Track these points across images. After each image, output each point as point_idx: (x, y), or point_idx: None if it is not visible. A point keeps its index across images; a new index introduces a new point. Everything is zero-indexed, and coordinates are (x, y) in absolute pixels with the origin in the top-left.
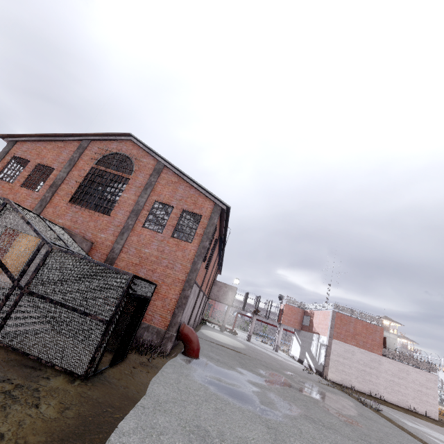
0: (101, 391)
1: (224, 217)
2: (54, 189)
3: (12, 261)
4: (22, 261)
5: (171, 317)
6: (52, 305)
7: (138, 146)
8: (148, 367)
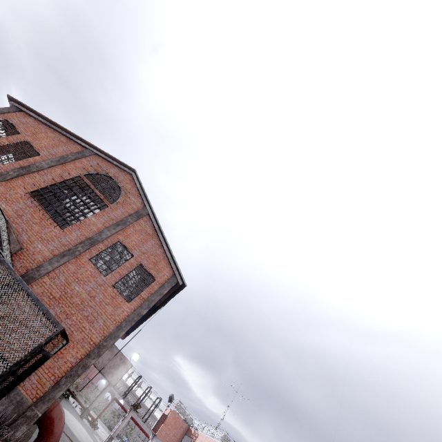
0: None
1: (174, 290)
2: (23, 172)
3: None
4: None
5: (51, 387)
6: None
7: (135, 183)
8: None
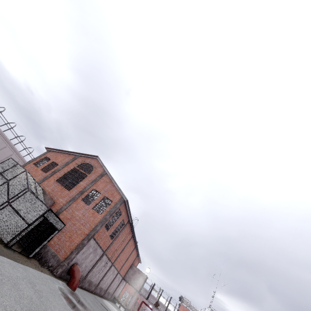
0: (8, 251)
1: (126, 206)
2: (53, 173)
3: (12, 192)
4: (16, 193)
5: (70, 253)
6: (14, 212)
7: (99, 162)
8: (37, 267)
